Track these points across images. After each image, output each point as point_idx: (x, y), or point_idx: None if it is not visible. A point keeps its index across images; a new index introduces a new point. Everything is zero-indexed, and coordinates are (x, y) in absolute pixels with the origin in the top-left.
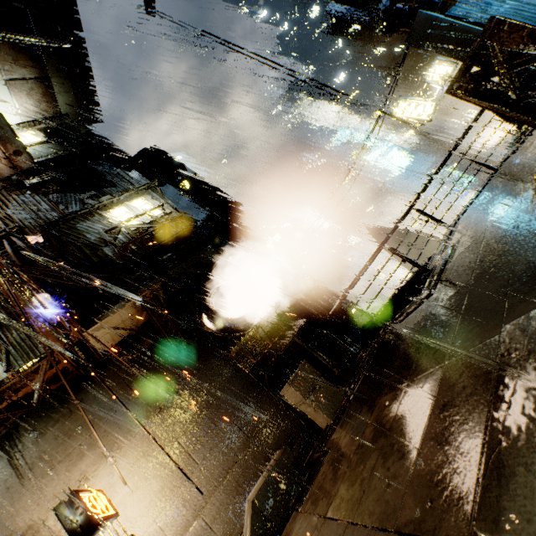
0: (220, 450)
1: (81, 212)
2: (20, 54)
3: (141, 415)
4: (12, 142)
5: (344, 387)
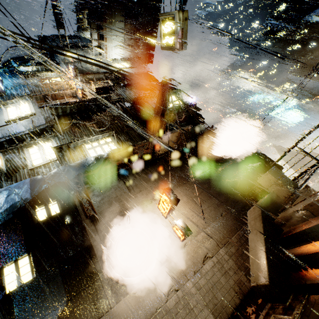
0: (213, 208)
1: (151, 95)
2: (133, 27)
3: (175, 183)
4: (185, 38)
5: None
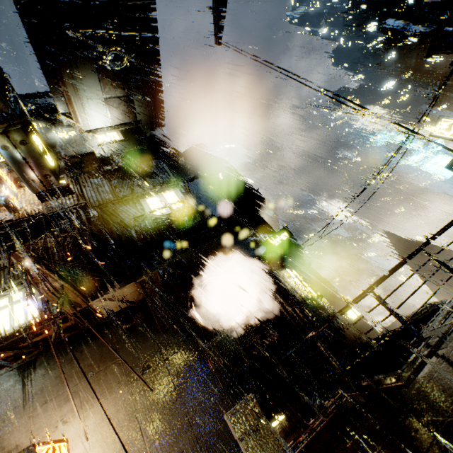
0: (168, 440)
1: (125, 198)
2: (116, 80)
3: (117, 380)
4: (43, 169)
5: (293, 434)
